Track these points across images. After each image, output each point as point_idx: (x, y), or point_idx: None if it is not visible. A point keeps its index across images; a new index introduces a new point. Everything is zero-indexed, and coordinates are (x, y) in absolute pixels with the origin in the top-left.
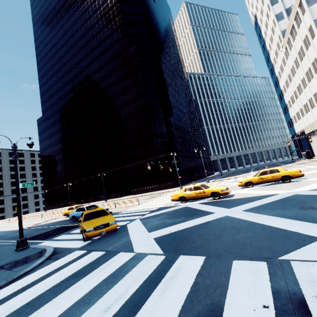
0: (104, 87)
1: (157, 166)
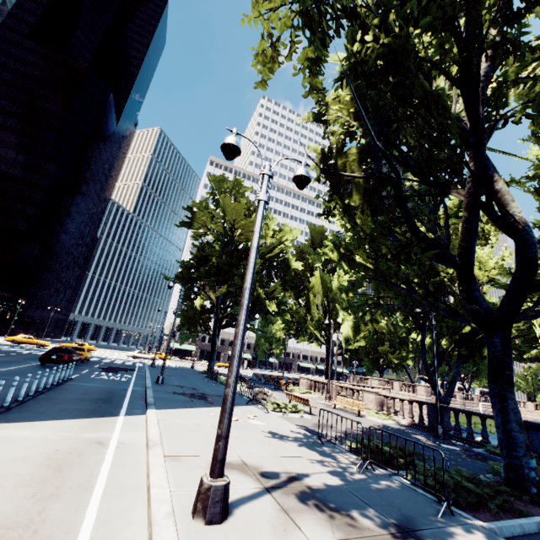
0: None
1: None
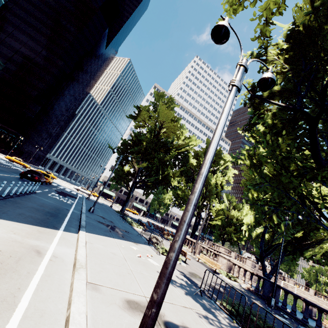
0: (15, 47)
1: (2, 132)
